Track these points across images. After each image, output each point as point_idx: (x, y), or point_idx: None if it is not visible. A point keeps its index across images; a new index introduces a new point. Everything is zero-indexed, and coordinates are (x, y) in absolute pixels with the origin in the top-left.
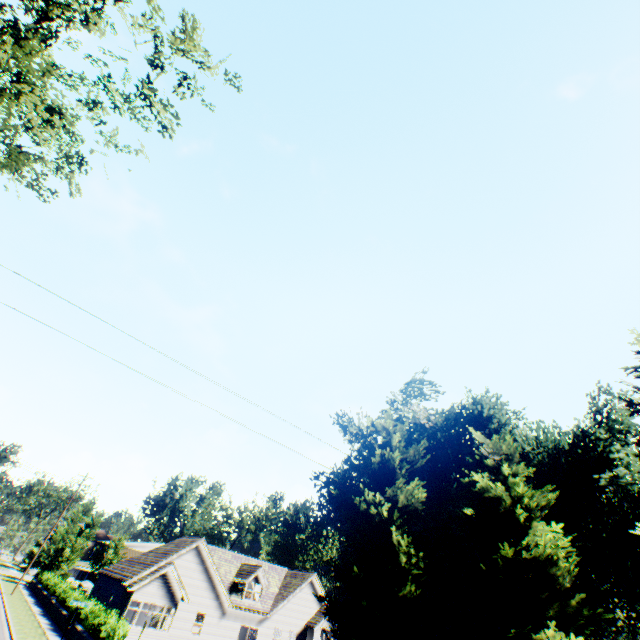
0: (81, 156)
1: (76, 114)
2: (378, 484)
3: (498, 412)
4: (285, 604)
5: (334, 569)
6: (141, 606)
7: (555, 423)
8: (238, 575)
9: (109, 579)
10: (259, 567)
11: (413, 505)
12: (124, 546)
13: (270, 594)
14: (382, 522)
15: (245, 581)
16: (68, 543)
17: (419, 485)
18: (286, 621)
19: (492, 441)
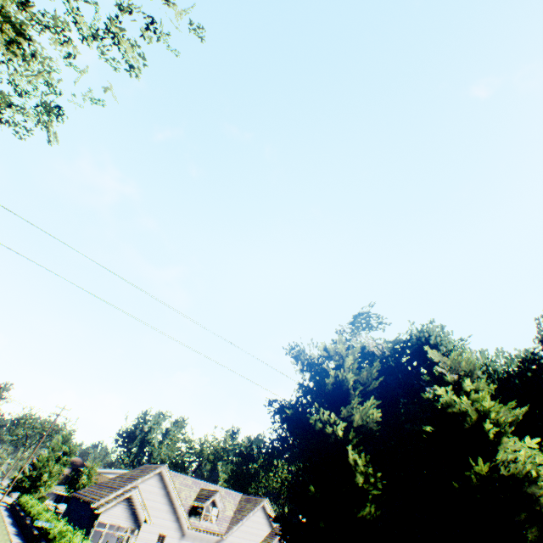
0: (59, 106)
1: (51, 57)
2: (332, 406)
3: (445, 339)
4: (239, 527)
5: (289, 490)
6: (107, 527)
7: (499, 351)
8: (197, 499)
9: (79, 502)
10: (216, 492)
11: (368, 425)
12: (96, 472)
13: (226, 517)
14: (338, 441)
15: (203, 505)
16: (46, 469)
17: (374, 404)
18: (240, 542)
19: (451, 358)
